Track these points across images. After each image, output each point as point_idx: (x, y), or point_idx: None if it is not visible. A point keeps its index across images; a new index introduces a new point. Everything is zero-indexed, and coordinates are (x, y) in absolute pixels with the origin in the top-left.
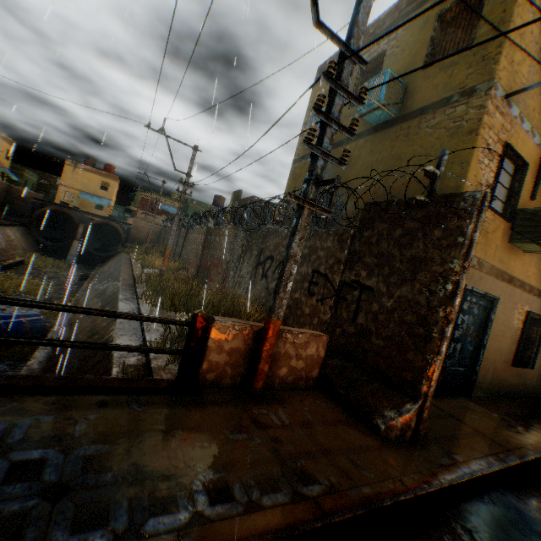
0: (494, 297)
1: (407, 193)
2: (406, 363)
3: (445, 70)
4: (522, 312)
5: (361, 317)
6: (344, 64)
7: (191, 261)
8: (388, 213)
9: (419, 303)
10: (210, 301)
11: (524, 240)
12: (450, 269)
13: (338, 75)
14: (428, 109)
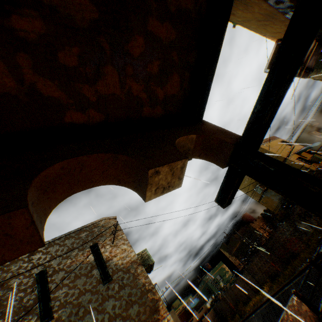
0: None
1: None
2: None
3: None
4: None
5: None
6: None
7: (272, 267)
8: None
9: None
10: (320, 227)
11: (318, 161)
12: None
13: None
14: None
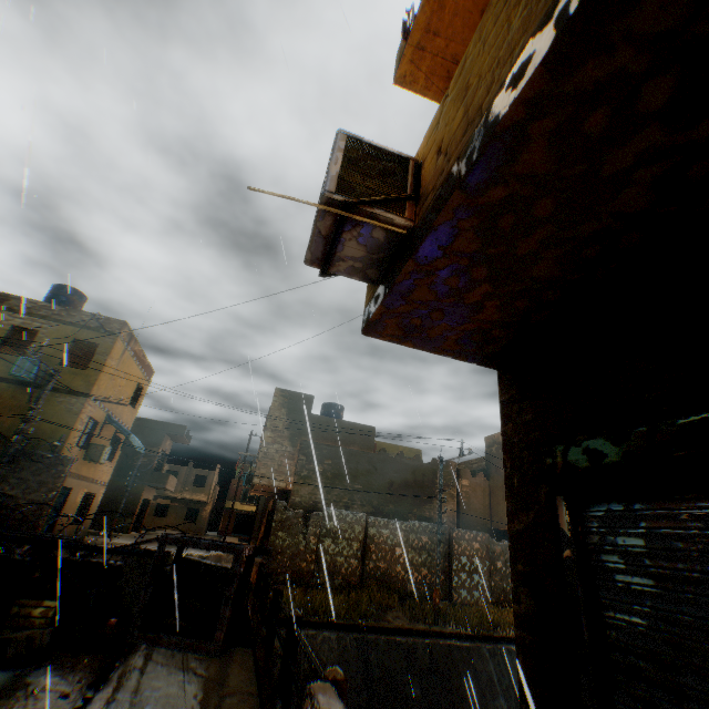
0: (72, 488)
1: (39, 435)
2: (31, 527)
3: (73, 374)
4: (86, 493)
5: (5, 512)
6: (36, 411)
7: None
8: (35, 461)
9: (42, 501)
10: None
11: (92, 459)
12: (58, 486)
13: (32, 414)
14: (60, 390)
